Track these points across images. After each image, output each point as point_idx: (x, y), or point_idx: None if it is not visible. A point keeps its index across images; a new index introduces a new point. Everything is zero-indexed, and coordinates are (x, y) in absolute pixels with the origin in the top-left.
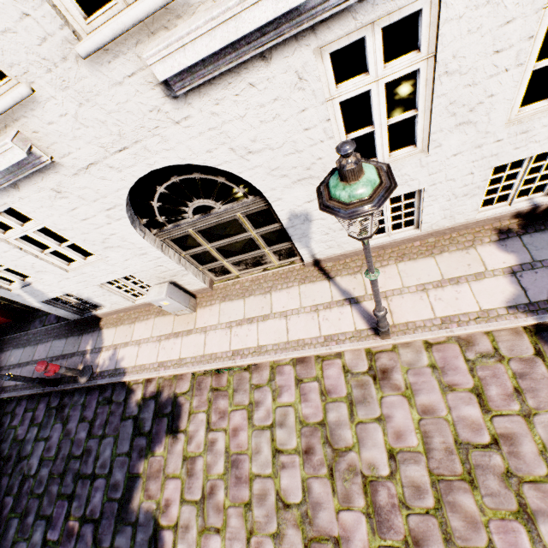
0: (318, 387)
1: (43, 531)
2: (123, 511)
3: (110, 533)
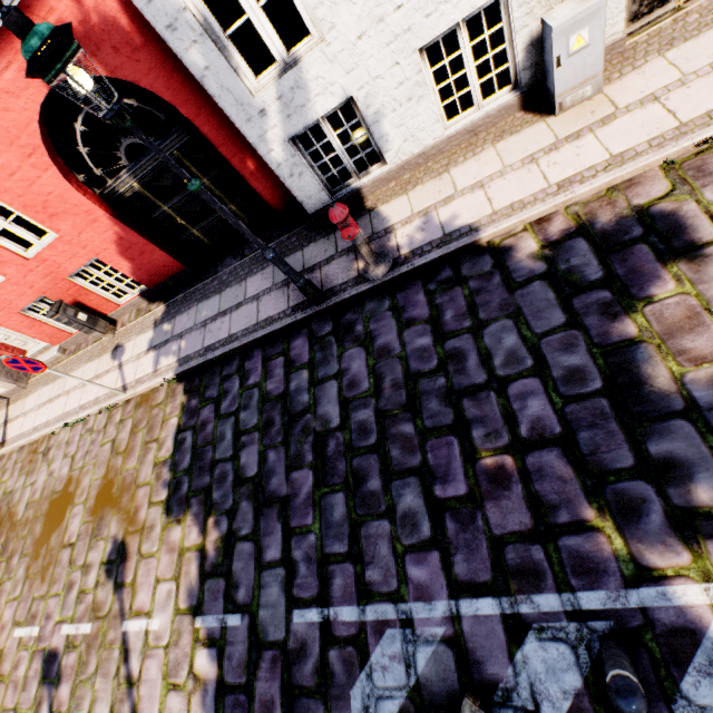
0: None
1: (418, 492)
2: (633, 403)
3: (621, 444)
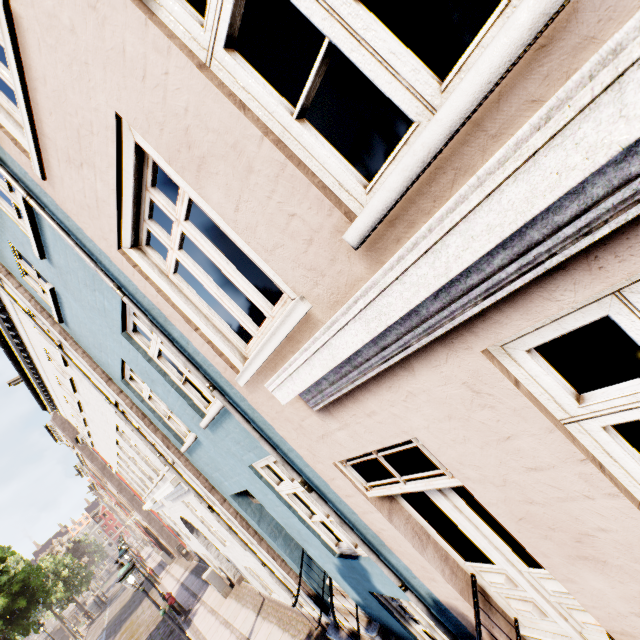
0: None
1: None
2: None
3: None
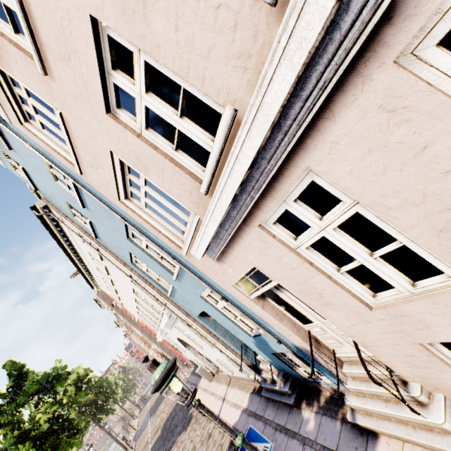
0: (203, 432)
1: (162, 447)
2: None
3: None
